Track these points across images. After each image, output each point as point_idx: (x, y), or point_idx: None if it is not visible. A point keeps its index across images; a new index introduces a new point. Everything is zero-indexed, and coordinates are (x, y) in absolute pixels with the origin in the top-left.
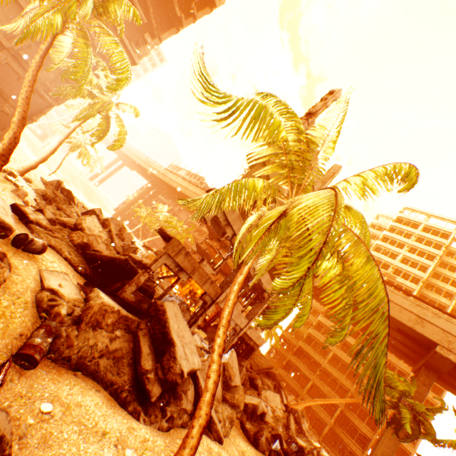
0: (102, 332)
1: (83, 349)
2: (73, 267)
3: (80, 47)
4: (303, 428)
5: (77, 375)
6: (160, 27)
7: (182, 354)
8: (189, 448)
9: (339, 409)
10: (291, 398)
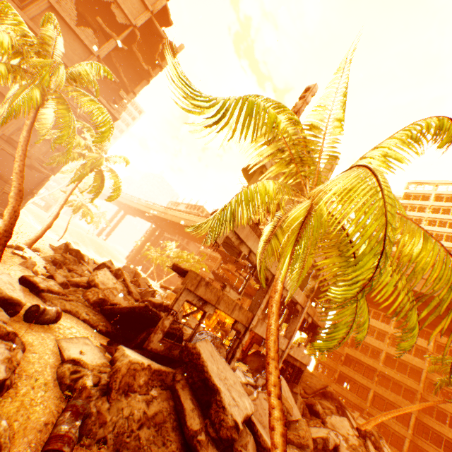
0: (136, 396)
1: (118, 423)
2: (93, 328)
3: (62, 113)
4: None
5: None
6: (132, 83)
7: (230, 400)
8: None
9: (413, 416)
10: (356, 415)
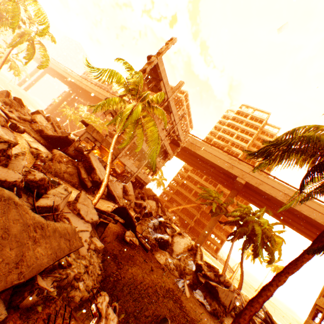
0: (63, 164)
1: (56, 169)
2: (38, 142)
3: (12, 4)
4: (166, 214)
5: (56, 178)
6: None
7: (100, 173)
8: (102, 190)
9: (196, 217)
10: (172, 215)
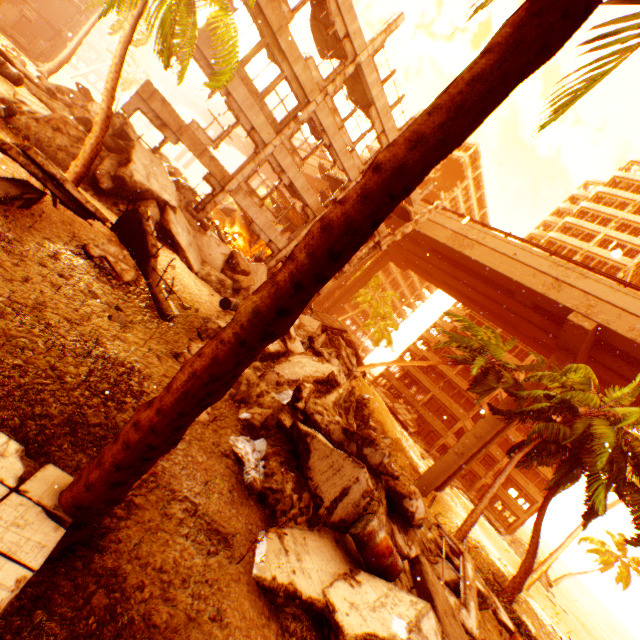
0: (64, 137)
1: (41, 135)
2: None
3: None
4: (342, 354)
5: None
6: None
7: (142, 174)
8: (84, 153)
9: (460, 422)
10: (401, 407)
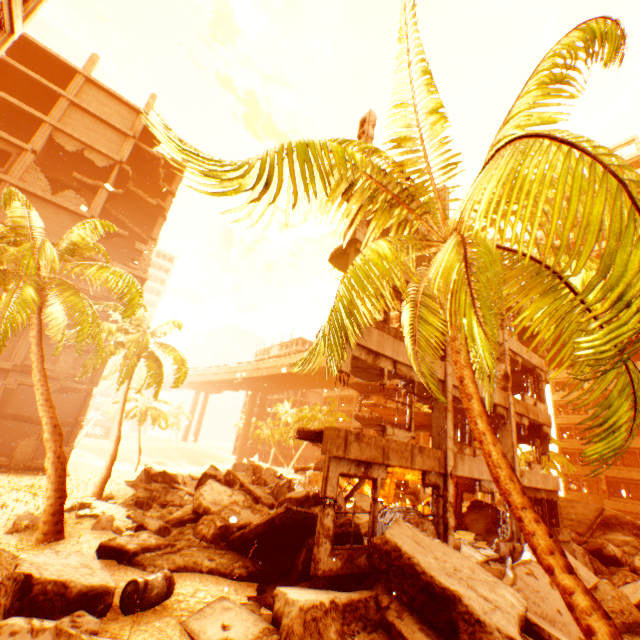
0: None
1: None
2: (227, 576)
3: (70, 301)
4: None
5: None
6: (146, 229)
7: (482, 604)
8: None
9: None
10: None
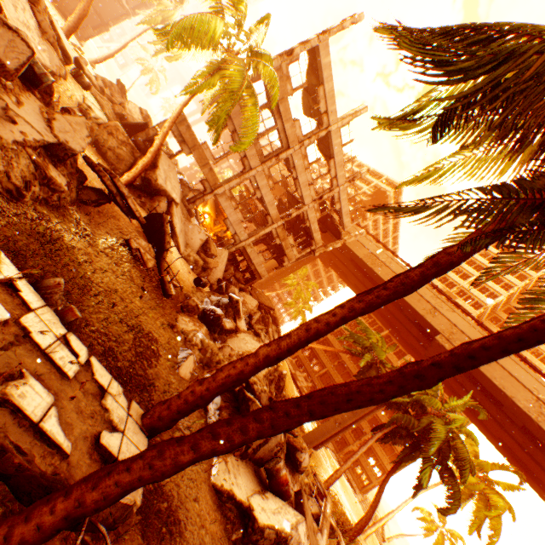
0: (114, 140)
1: (99, 137)
2: None
3: None
4: (269, 330)
5: (93, 149)
6: None
7: (162, 178)
8: (136, 169)
9: None
10: (300, 375)
